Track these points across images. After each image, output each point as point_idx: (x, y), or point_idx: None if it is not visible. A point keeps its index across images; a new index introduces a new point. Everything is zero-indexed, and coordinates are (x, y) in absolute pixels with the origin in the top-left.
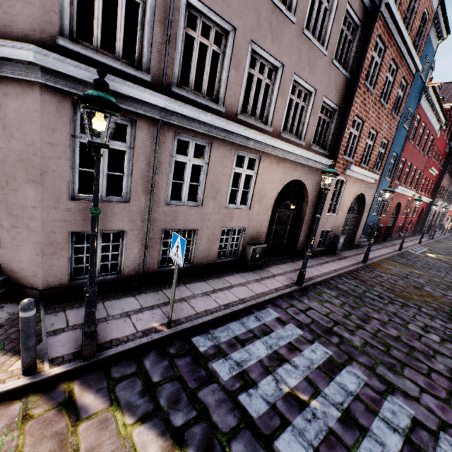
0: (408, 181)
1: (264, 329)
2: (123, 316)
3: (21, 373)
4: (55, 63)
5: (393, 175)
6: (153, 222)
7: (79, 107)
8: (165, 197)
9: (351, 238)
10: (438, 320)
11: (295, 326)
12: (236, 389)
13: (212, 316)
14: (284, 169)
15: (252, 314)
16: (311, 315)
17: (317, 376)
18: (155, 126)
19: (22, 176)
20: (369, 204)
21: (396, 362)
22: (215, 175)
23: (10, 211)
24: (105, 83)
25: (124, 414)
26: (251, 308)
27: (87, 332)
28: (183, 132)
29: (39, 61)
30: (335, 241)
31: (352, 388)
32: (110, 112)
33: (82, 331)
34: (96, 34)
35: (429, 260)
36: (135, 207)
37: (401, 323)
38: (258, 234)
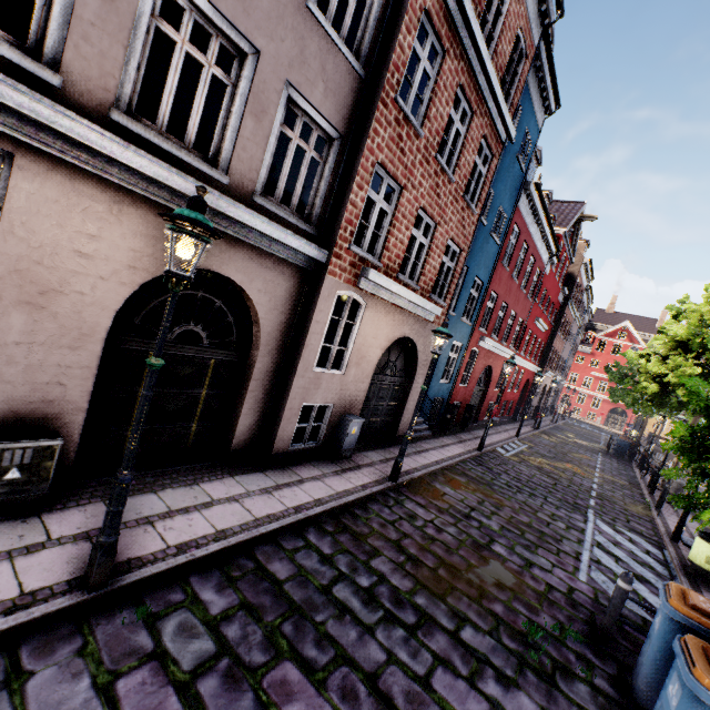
0: (503, 332)
1: None
2: None
3: None
4: None
5: (476, 317)
6: None
7: None
8: None
9: (393, 423)
10: (489, 681)
11: None
12: None
13: None
14: (149, 230)
15: None
16: None
17: None
18: None
19: None
20: (428, 361)
21: None
22: None
23: None
24: None
25: None
26: None
27: None
28: None
29: None
30: (341, 430)
31: None
32: None
33: None
34: None
35: (522, 471)
36: None
37: None
38: (42, 406)
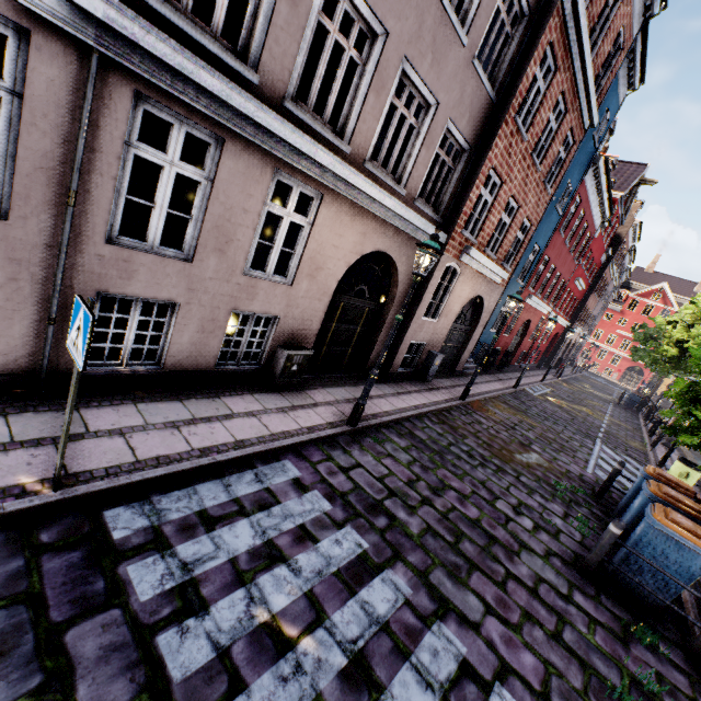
0: (547, 291)
1: (264, 498)
2: None
3: None
4: None
5: (528, 278)
6: (72, 273)
7: None
8: (105, 226)
9: (454, 360)
10: (537, 497)
11: (322, 496)
12: (160, 620)
13: (168, 468)
14: (363, 229)
15: (251, 470)
16: (356, 477)
17: (329, 590)
18: (83, 60)
19: None
20: (488, 314)
21: (463, 563)
22: (227, 208)
23: None
24: None
25: None
26: (255, 458)
27: None
28: (157, 97)
29: None
30: (428, 361)
31: (383, 610)
32: None
33: None
34: None
35: (547, 407)
36: (25, 233)
37: (488, 497)
38: (302, 332)
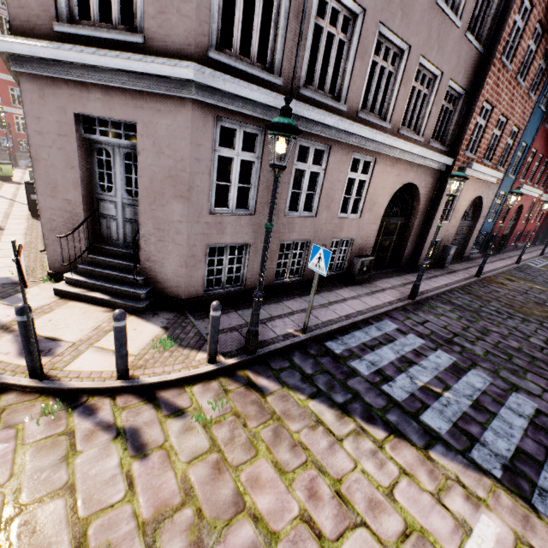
0: (536, 177)
1: (387, 338)
2: (259, 323)
3: (206, 362)
4: (209, 78)
5: (518, 171)
6: (273, 235)
7: (219, 120)
8: (285, 208)
9: (460, 249)
10: None
11: (416, 336)
12: (378, 381)
13: (338, 325)
14: (398, 172)
15: (372, 325)
16: (429, 327)
17: (445, 376)
18: None
19: (170, 192)
20: (487, 209)
21: (519, 369)
22: (331, 182)
23: (157, 226)
24: (291, 110)
25: (296, 393)
26: (369, 319)
27: (253, 331)
28: (305, 137)
29: (198, 78)
30: (444, 253)
31: (479, 385)
32: (295, 137)
33: (246, 331)
34: (236, 39)
35: None
36: (259, 220)
37: (522, 336)
38: (365, 246)
